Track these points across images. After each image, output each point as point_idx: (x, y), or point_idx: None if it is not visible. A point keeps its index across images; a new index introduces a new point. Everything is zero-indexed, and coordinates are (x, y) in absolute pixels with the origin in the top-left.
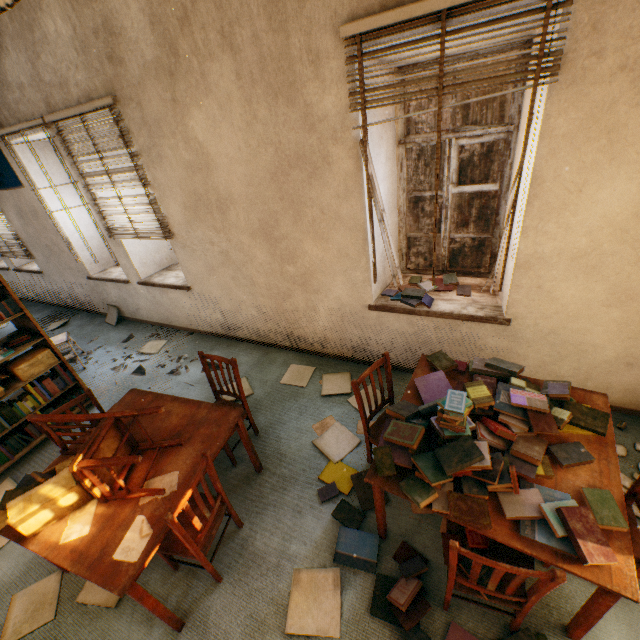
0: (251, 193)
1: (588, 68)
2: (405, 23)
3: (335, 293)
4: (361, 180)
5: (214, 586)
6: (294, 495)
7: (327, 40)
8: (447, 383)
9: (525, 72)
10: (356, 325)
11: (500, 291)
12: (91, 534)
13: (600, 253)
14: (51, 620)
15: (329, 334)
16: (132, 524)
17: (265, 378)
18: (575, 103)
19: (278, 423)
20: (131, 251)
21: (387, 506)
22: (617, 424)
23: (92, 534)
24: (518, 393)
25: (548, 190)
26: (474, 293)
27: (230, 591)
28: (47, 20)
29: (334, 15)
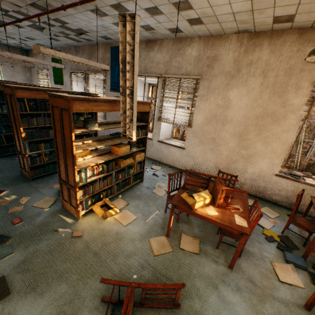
0: (242, 121)
1: None
2: None
3: (260, 165)
4: (296, 127)
5: (237, 258)
6: (254, 236)
7: (305, 84)
8: None
9: None
10: (264, 181)
11: None
12: (219, 215)
13: None
14: (171, 251)
15: (247, 182)
16: (234, 216)
17: None
18: None
19: None
20: (161, 128)
21: (298, 250)
22: None
23: (220, 215)
24: None
25: None
26: None
27: (246, 261)
28: (189, 49)
29: (312, 78)
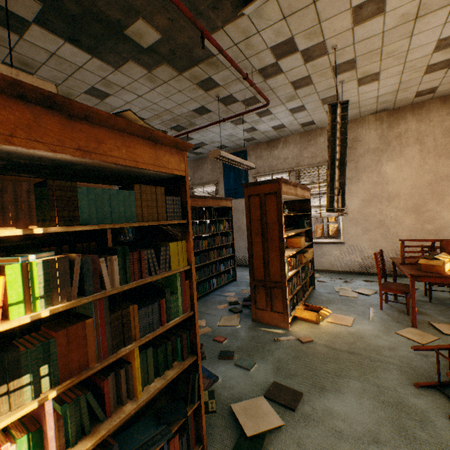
0: (412, 192)
1: None
2: None
3: None
4: None
5: None
6: None
7: None
8: None
9: None
10: None
11: None
12: None
13: None
14: (438, 338)
15: None
16: None
17: (416, 284)
18: None
19: None
20: None
21: None
22: None
23: None
24: None
25: None
26: None
27: None
28: (321, 138)
29: None
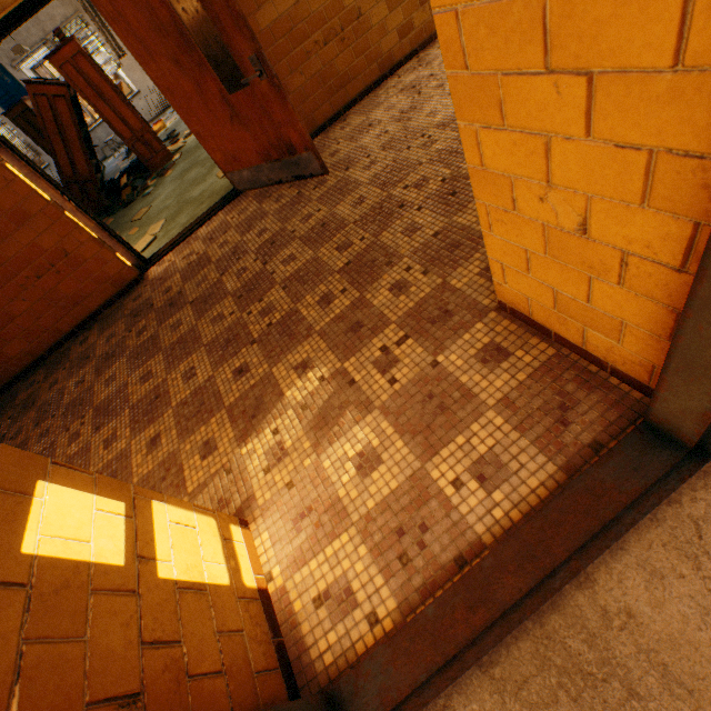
0: None
1: None
2: None
3: None
4: None
5: None
6: None
7: None
8: None
9: None
10: None
11: None
12: None
13: None
14: None
15: None
16: None
17: None
18: None
19: None
20: None
21: None
22: None
23: None
24: None
25: None
26: None
27: None
28: None
29: None
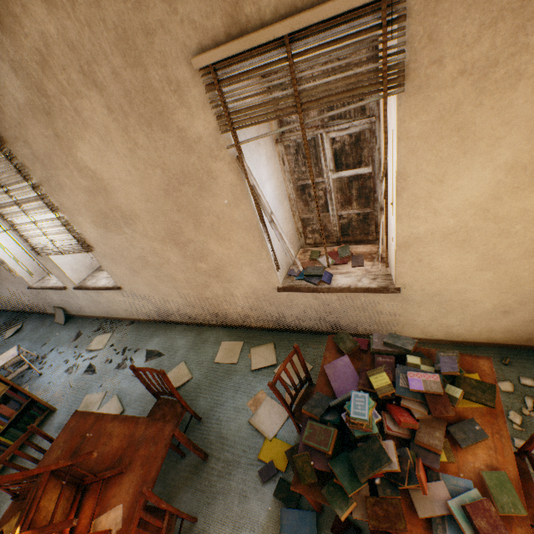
0: (151, 208)
1: (431, 75)
2: (252, 50)
3: (246, 281)
4: (246, 189)
5: None
6: (238, 479)
7: (183, 70)
8: (352, 369)
9: (373, 85)
10: (270, 303)
11: (387, 267)
12: None
13: (467, 230)
14: None
15: (249, 312)
16: None
17: (201, 359)
18: (424, 107)
19: (217, 405)
20: (60, 263)
21: None
22: (502, 361)
23: None
24: (414, 376)
25: (413, 183)
26: (366, 262)
27: None
28: None
29: (184, 47)
